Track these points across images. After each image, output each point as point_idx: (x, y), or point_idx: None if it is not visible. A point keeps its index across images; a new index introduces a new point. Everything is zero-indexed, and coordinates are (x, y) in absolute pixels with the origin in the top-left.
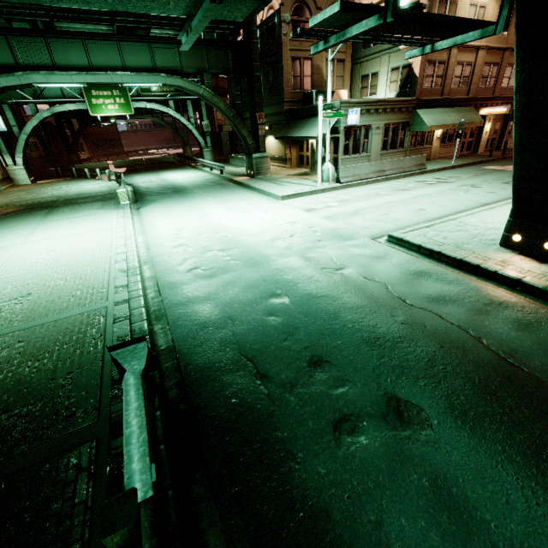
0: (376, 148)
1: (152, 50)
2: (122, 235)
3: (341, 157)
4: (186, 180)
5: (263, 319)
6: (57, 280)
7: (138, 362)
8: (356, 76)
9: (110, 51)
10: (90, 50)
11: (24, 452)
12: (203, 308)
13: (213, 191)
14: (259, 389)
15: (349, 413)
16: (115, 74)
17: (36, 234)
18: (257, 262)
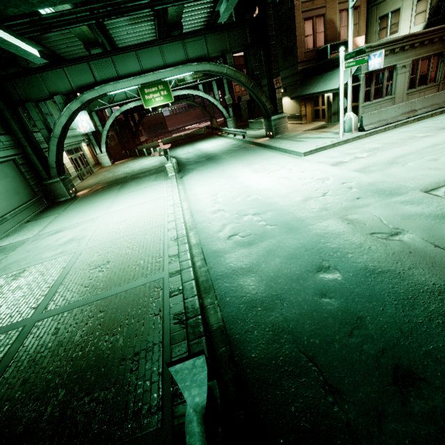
0: (401, 88)
1: (185, 46)
2: (171, 203)
3: (361, 105)
4: (215, 147)
5: (315, 301)
6: (127, 248)
7: (198, 391)
8: (373, 19)
9: (154, 55)
10: (141, 57)
11: None
12: (247, 282)
13: (239, 155)
14: (333, 411)
15: None
16: (159, 72)
17: (113, 206)
18: (293, 227)
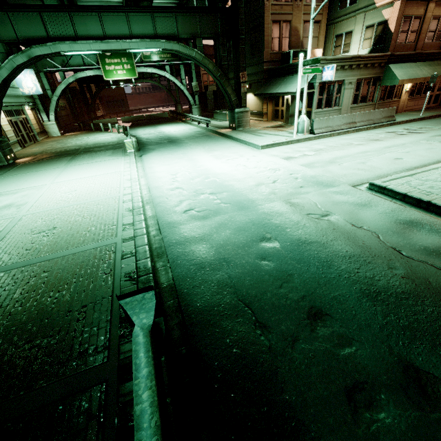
0: (347, 102)
1: (154, 19)
2: (128, 178)
3: (314, 111)
4: (178, 132)
5: (256, 263)
6: (77, 216)
7: (146, 315)
8: (330, 36)
9: (120, 22)
10: (104, 21)
11: (41, 388)
12: (199, 248)
13: (201, 141)
14: (260, 340)
15: (362, 380)
16: (123, 42)
17: (62, 176)
18: (245, 206)
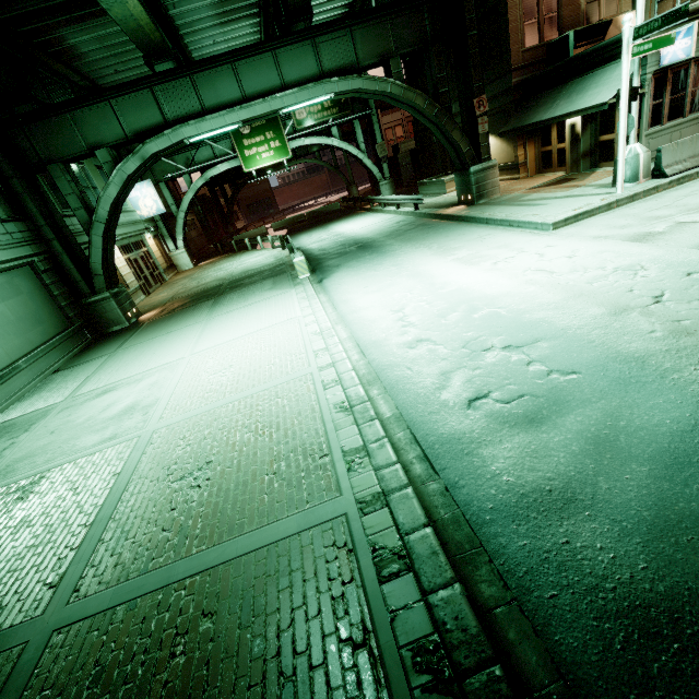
0: None
1: (317, 49)
2: (316, 329)
3: (645, 133)
4: (368, 229)
5: None
6: (244, 430)
7: None
8: None
9: (264, 69)
10: (241, 74)
11: None
12: (584, 539)
13: (418, 237)
14: None
15: None
16: (273, 99)
17: (205, 338)
18: (627, 376)
